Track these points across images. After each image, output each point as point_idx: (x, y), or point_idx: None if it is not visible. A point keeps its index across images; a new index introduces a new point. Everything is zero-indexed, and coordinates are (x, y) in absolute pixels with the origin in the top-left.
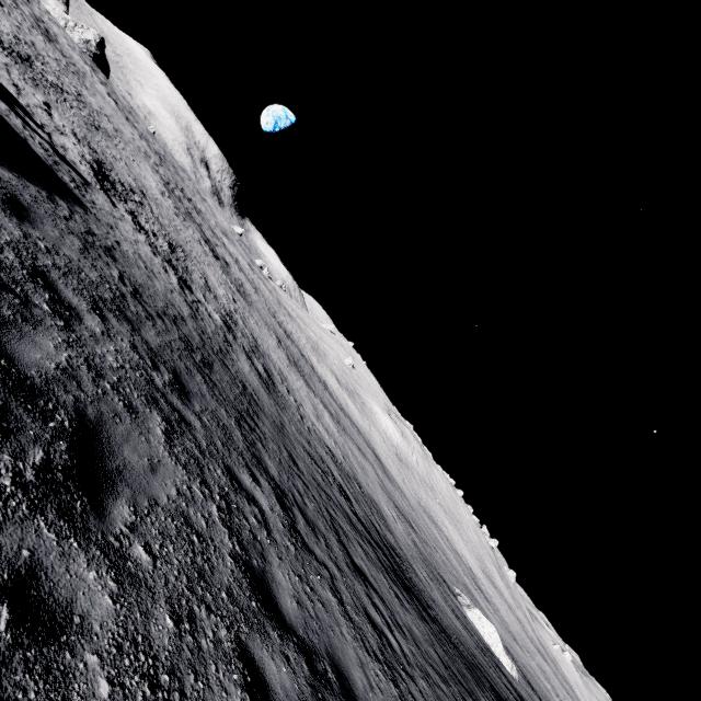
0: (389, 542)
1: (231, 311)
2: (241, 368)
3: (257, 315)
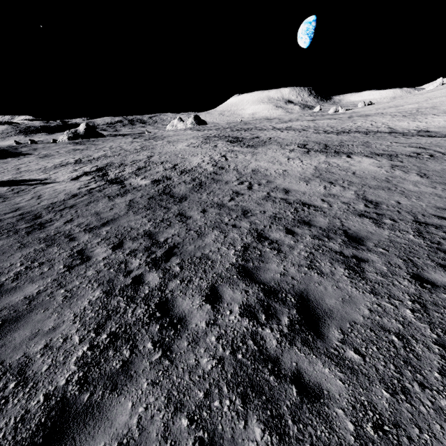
0: (348, 315)
1: (197, 167)
2: (94, 207)
3: (270, 147)
